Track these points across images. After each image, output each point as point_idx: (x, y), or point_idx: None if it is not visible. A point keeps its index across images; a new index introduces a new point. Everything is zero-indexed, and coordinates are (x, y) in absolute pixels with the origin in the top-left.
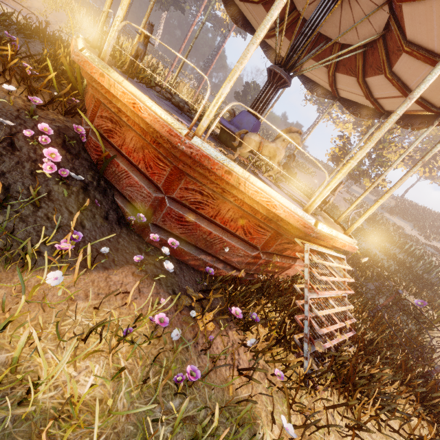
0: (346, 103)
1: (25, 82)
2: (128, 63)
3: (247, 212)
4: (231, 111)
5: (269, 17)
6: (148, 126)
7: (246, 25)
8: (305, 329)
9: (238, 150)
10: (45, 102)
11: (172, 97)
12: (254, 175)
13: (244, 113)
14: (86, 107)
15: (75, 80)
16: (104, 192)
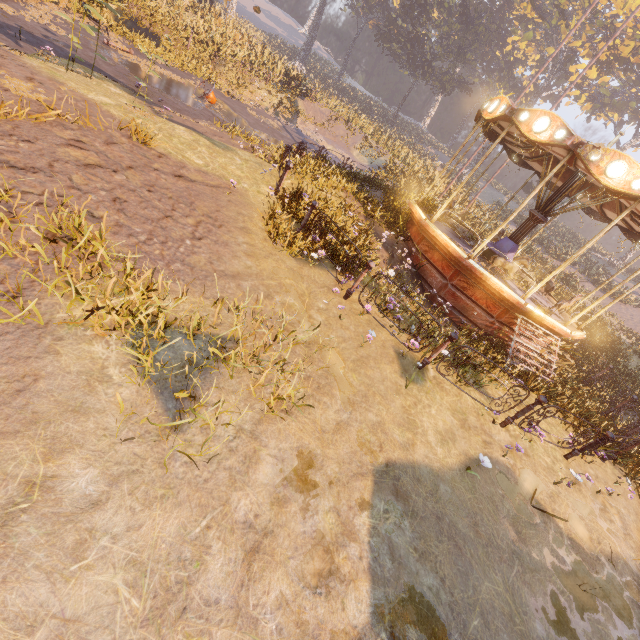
0: (624, 229)
1: (395, 229)
2: (438, 218)
3: (490, 296)
4: (500, 231)
5: (508, 220)
6: (449, 252)
7: (526, 164)
8: (509, 352)
9: (491, 265)
10: (397, 236)
11: (456, 229)
12: (502, 280)
13: (505, 239)
14: (411, 237)
15: (403, 221)
16: (418, 279)
